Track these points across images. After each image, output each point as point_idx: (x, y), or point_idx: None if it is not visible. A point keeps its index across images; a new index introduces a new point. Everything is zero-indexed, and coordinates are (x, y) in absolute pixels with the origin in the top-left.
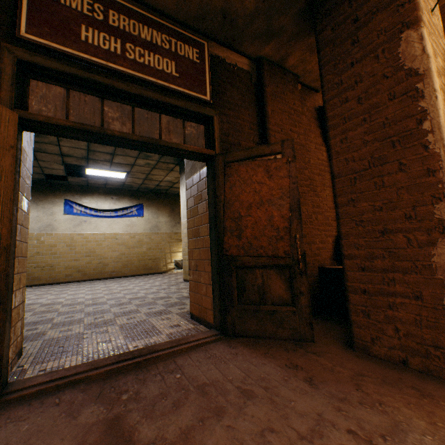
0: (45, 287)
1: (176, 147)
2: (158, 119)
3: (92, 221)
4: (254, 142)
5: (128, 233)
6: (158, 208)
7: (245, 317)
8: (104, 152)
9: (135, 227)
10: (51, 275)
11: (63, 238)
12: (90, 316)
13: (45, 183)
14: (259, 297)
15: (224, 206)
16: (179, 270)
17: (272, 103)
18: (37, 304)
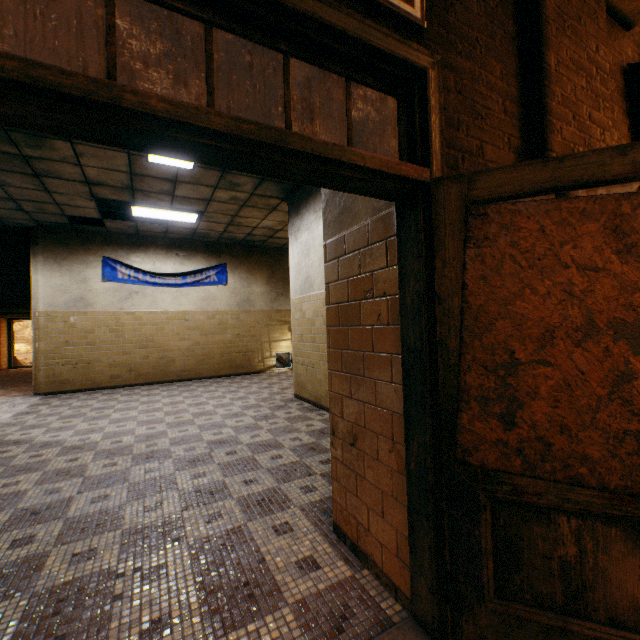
0: (79, 397)
1: (336, 155)
2: (281, 71)
3: (148, 292)
4: (511, 148)
5: (203, 311)
6: (249, 271)
7: (517, 637)
8: (159, 177)
9: (214, 301)
10: (88, 377)
11: (104, 320)
12: (138, 497)
13: (70, 230)
14: (565, 592)
15: (461, 327)
16: (283, 368)
17: (558, 42)
18: (55, 445)
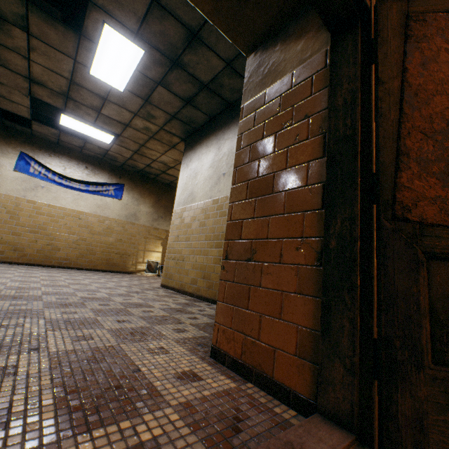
0: None
1: None
2: None
3: (53, 189)
4: None
5: (97, 215)
6: (141, 194)
7: None
8: (93, 92)
9: (107, 209)
10: None
11: (4, 201)
12: None
13: None
14: None
15: (402, 101)
16: (151, 273)
17: None
18: None
